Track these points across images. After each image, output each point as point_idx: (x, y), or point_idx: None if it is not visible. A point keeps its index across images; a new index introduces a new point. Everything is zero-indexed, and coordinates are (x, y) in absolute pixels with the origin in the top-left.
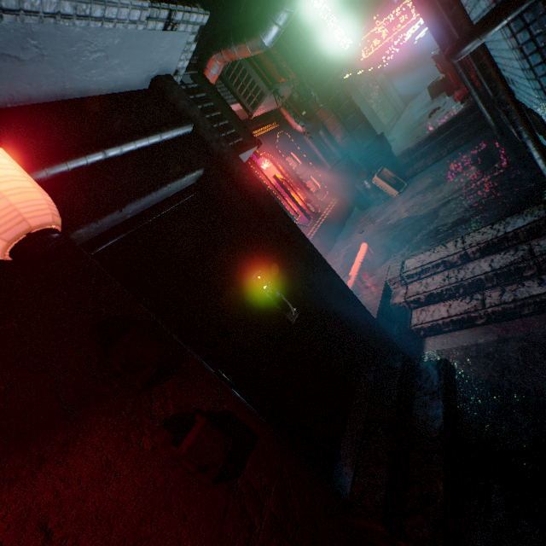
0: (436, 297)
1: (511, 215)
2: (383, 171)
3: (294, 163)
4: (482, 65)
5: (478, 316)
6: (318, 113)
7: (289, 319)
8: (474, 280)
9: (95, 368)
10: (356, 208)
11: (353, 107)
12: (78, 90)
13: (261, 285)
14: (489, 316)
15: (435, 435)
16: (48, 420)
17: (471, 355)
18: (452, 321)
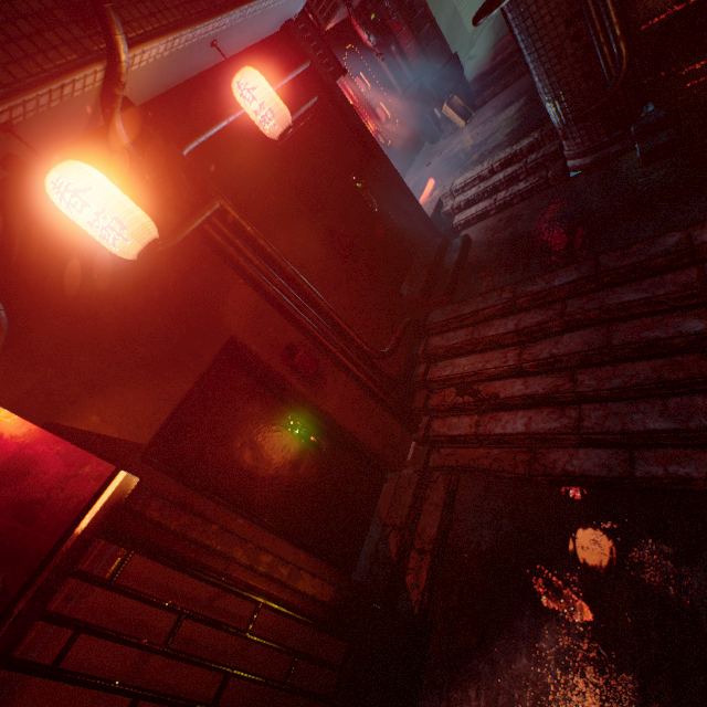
0: (471, 203)
1: (524, 138)
2: (453, 100)
3: (363, 86)
4: (506, 18)
5: (491, 209)
6: (390, 24)
7: (373, 208)
8: (493, 186)
9: (296, 200)
10: (426, 143)
11: (428, 18)
12: (254, 41)
13: (355, 184)
14: (497, 209)
15: (452, 265)
16: (287, 214)
17: (482, 232)
18: (477, 216)
